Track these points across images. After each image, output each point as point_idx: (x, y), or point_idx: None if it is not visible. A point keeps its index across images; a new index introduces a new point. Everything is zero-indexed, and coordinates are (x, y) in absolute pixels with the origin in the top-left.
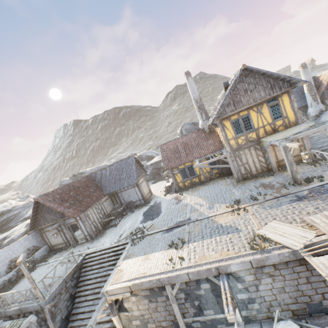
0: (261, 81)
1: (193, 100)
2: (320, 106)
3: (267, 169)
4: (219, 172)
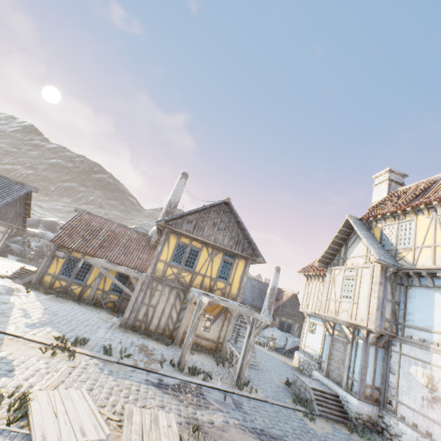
0: (233, 228)
1: (168, 201)
2: (270, 318)
3: (171, 334)
4: (116, 302)
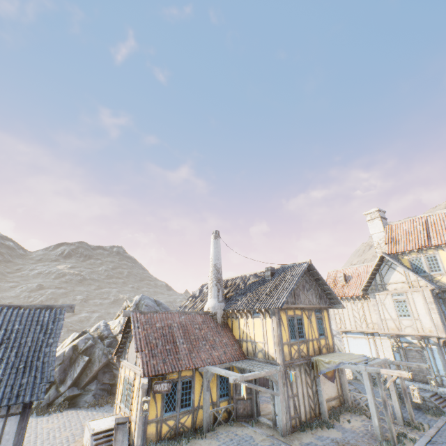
0: (314, 285)
1: (214, 266)
2: None
3: (315, 413)
4: (231, 409)
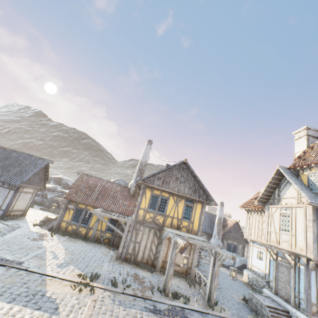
0: (190, 180)
1: (140, 161)
2: (219, 241)
3: (152, 263)
4: (111, 239)
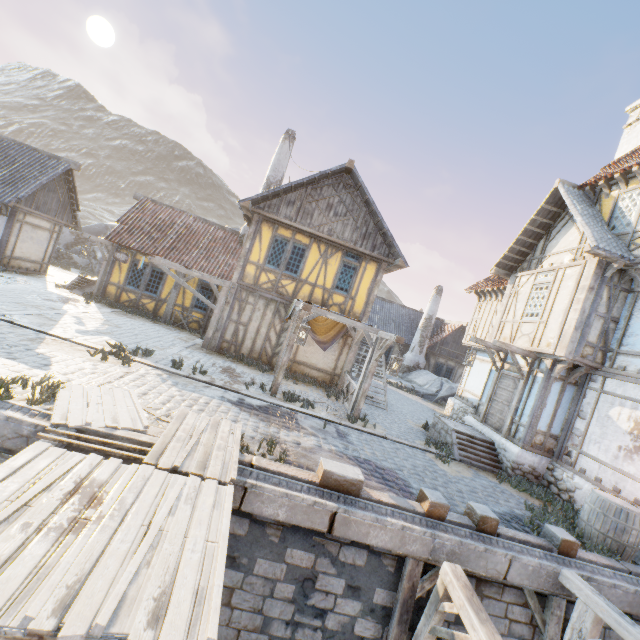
0: (359, 212)
1: (266, 179)
2: (421, 358)
3: (269, 361)
4: (201, 322)
